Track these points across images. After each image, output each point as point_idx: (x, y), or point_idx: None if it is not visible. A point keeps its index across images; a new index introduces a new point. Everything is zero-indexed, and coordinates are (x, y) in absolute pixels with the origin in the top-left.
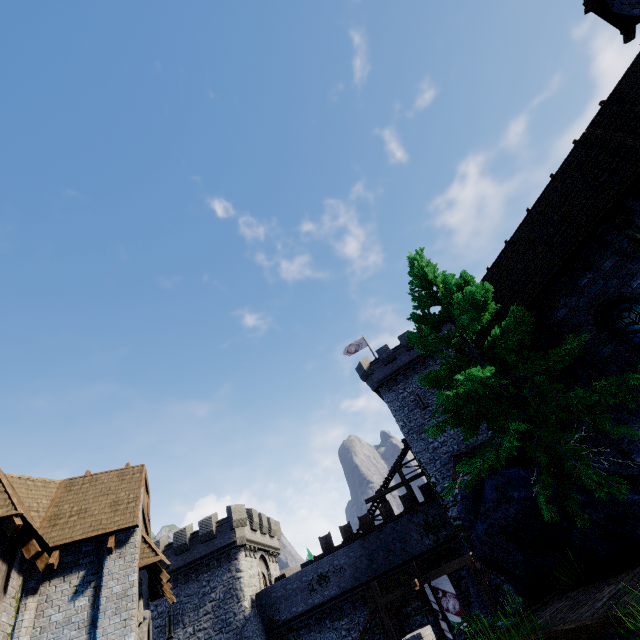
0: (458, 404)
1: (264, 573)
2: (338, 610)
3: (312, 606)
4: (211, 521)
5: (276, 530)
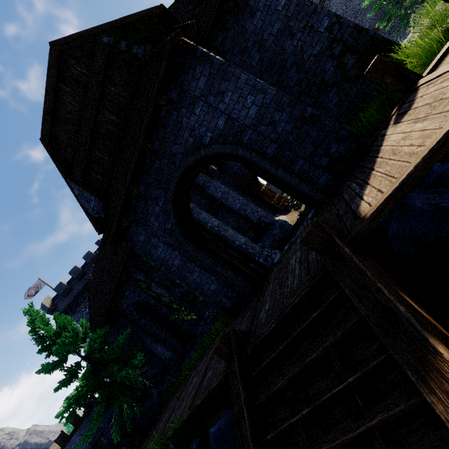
0: (75, 402)
1: None
2: None
3: None
4: None
5: None
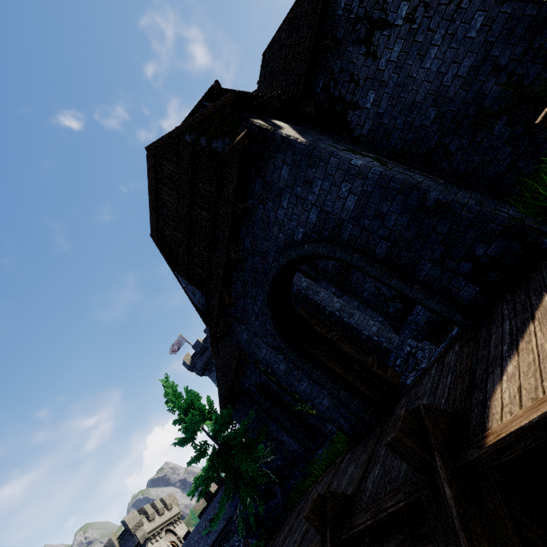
0: (203, 483)
1: (174, 540)
2: (229, 533)
3: (212, 543)
4: (112, 542)
5: (172, 500)
